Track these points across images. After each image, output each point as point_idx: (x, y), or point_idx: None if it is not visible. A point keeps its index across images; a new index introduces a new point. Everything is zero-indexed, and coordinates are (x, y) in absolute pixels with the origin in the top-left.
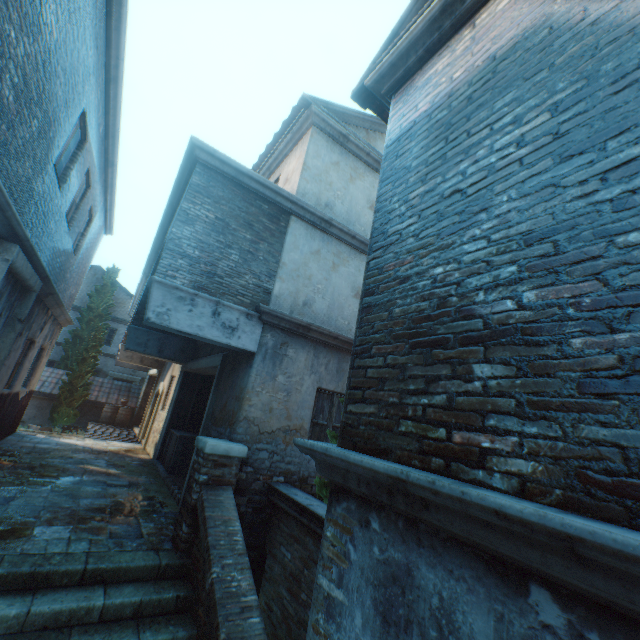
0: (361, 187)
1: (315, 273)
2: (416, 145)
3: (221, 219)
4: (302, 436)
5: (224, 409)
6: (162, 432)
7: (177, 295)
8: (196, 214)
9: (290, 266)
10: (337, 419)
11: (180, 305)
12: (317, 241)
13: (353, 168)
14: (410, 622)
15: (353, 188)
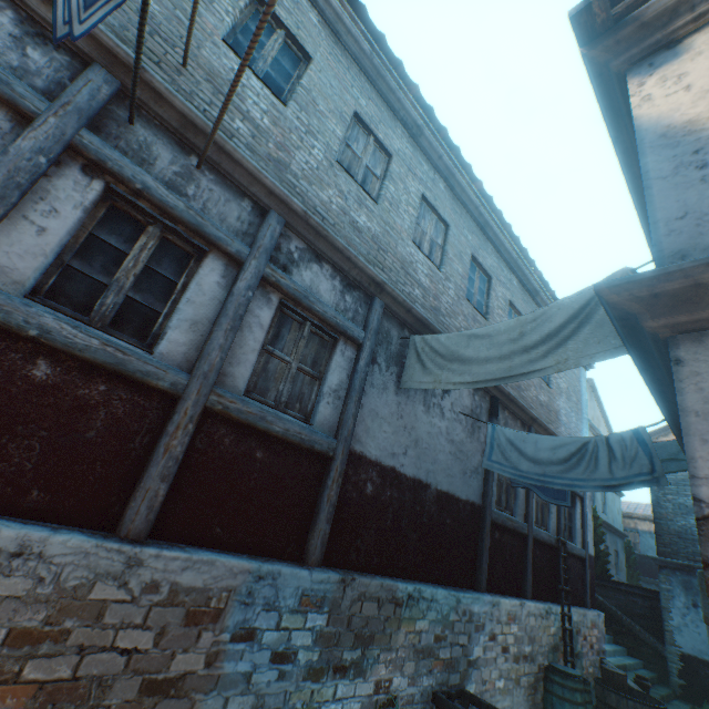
0: None
1: None
2: None
3: None
4: None
5: None
6: None
7: None
8: None
9: None
10: None
11: None
12: None
13: None
14: (691, 587)
15: None
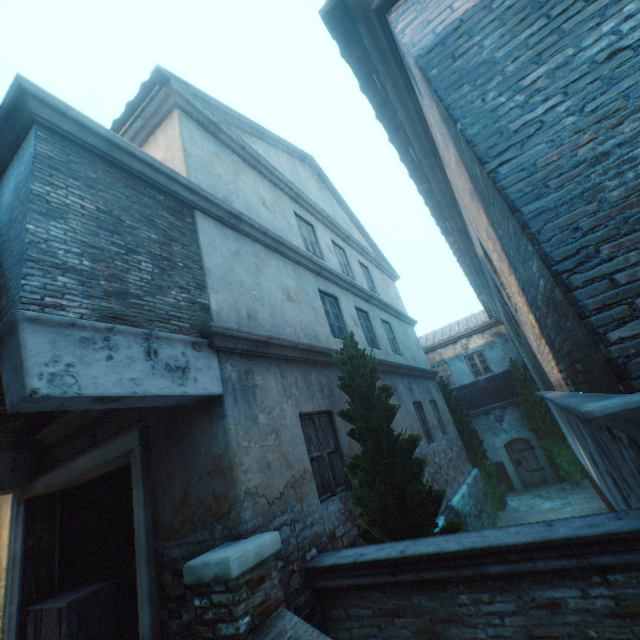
0: (248, 183)
1: (245, 278)
2: (486, 38)
3: (106, 211)
4: (310, 481)
5: (187, 504)
6: (9, 624)
7: (76, 336)
8: (62, 202)
9: (217, 272)
10: (326, 443)
11: (88, 352)
12: (232, 240)
13: (233, 162)
14: None
15: (241, 183)
